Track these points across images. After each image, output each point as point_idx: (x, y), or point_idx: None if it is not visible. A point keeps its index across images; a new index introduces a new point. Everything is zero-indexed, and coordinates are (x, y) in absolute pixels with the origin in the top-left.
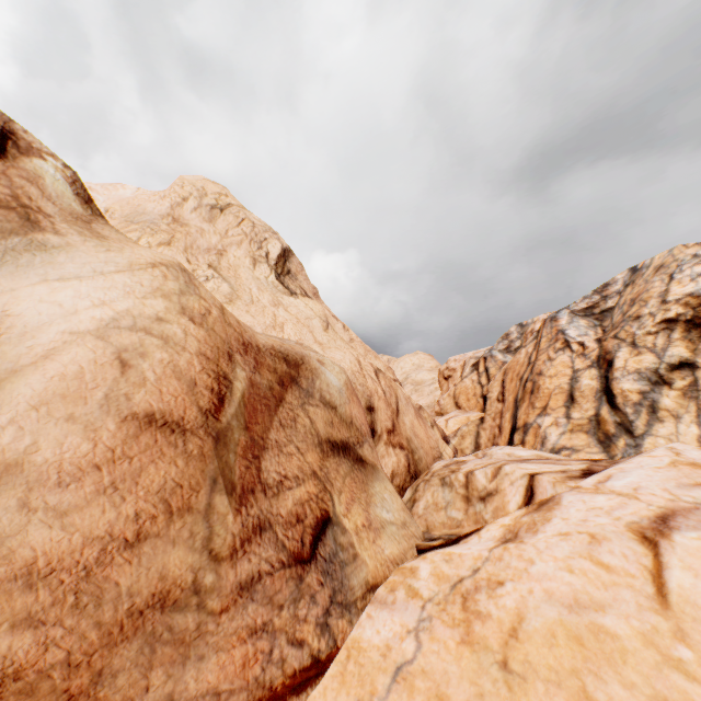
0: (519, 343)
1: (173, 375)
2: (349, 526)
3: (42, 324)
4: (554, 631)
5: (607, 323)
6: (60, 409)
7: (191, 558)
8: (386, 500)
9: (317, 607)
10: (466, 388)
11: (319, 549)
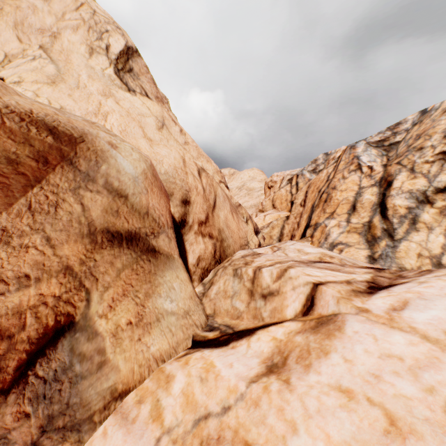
0: (323, 167)
1: None
2: (105, 328)
3: None
4: None
5: (392, 154)
6: None
7: None
8: (174, 289)
9: None
10: (281, 195)
11: (36, 368)
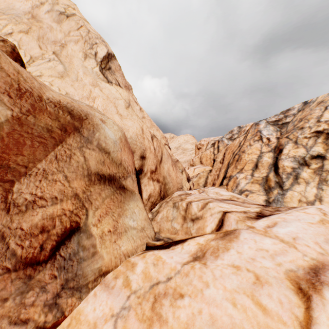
0: (237, 136)
1: None
2: (96, 232)
3: None
4: None
5: (283, 130)
6: None
7: None
8: (135, 213)
9: (46, 294)
10: (206, 154)
11: (60, 251)
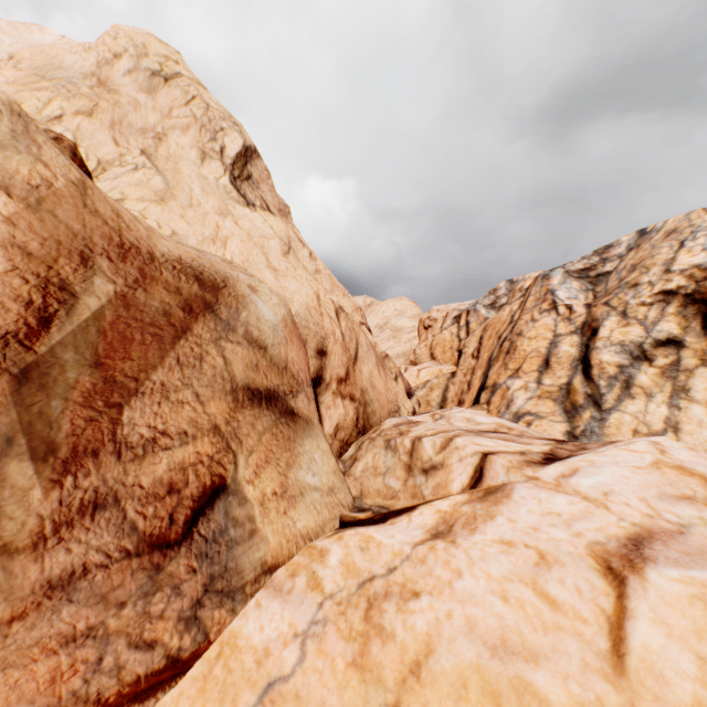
0: (506, 300)
1: None
2: (253, 495)
3: None
4: (467, 679)
5: (600, 289)
6: None
7: None
8: (315, 460)
9: (182, 599)
10: (444, 340)
11: (199, 526)
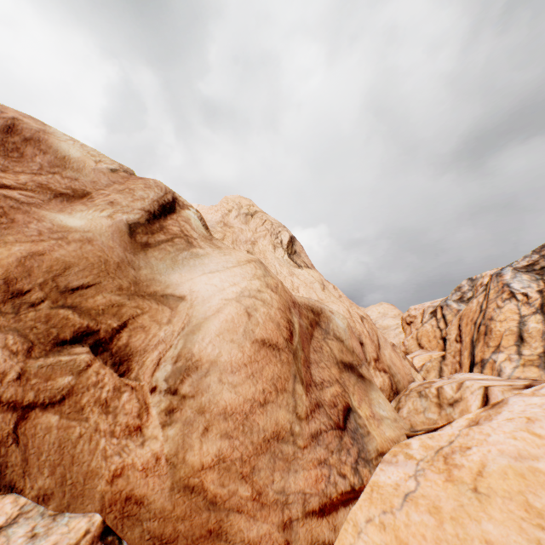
0: (471, 294)
1: (270, 320)
2: (362, 414)
3: (210, 295)
4: (506, 471)
5: None
6: (227, 336)
7: (288, 415)
8: (380, 403)
9: (350, 457)
10: (426, 331)
11: (347, 424)
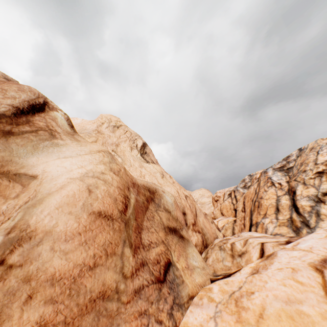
0: (250, 183)
1: (108, 195)
2: (179, 267)
3: (59, 175)
4: (280, 314)
5: (290, 174)
6: (66, 209)
7: (115, 276)
8: (194, 256)
9: (167, 304)
10: (226, 205)
11: (167, 276)
